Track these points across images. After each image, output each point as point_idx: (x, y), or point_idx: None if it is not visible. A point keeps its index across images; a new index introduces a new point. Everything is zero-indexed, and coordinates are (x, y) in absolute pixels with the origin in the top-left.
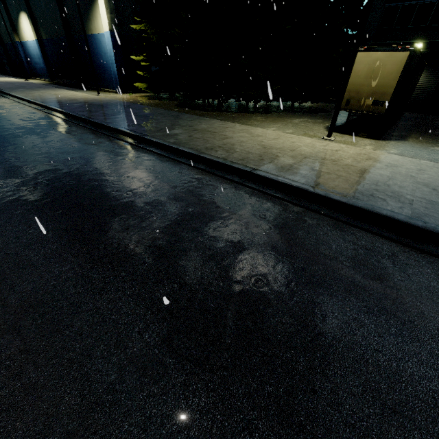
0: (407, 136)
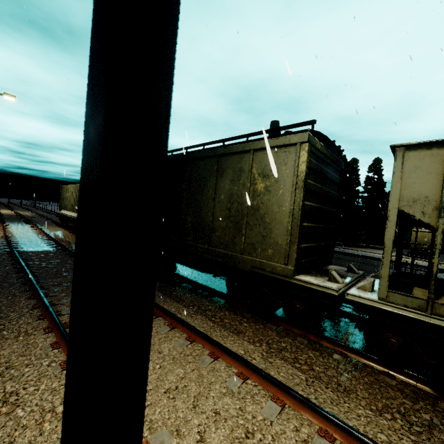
0: None
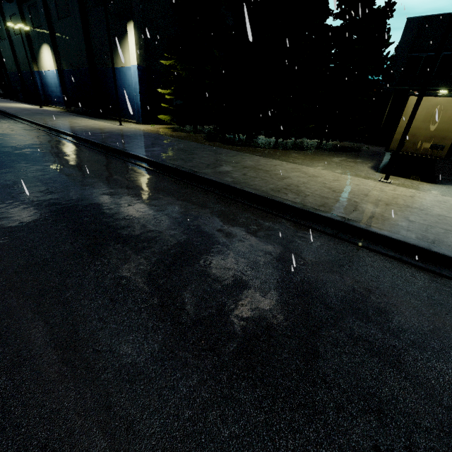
0: None
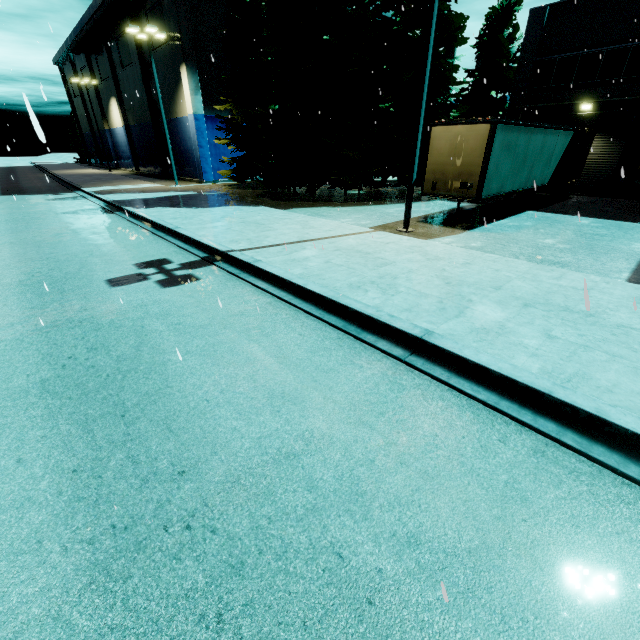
0: (526, 227)
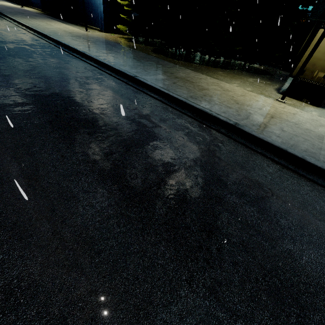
0: None
